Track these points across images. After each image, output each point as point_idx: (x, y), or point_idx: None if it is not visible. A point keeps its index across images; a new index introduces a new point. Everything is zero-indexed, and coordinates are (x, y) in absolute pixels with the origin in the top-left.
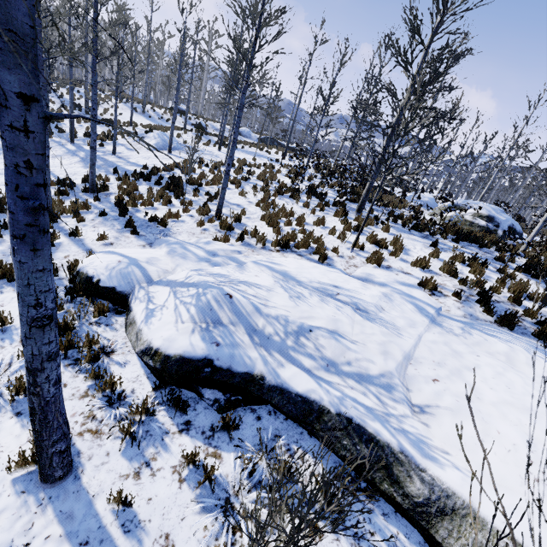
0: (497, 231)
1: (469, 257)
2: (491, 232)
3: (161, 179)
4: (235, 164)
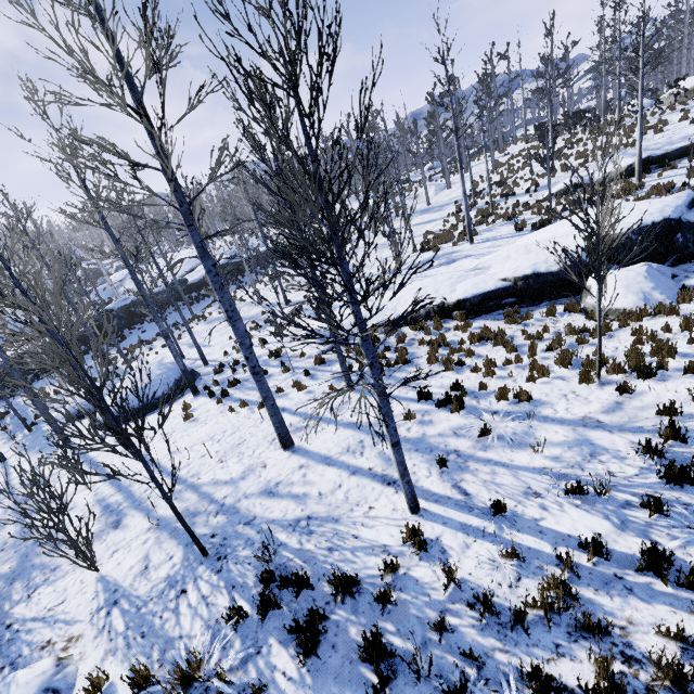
0: None
1: None
2: None
3: (484, 190)
4: (501, 165)
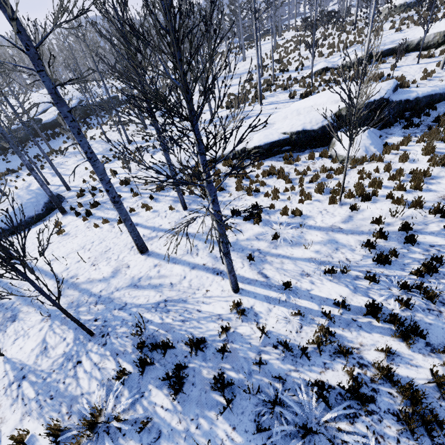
0: (412, 4)
1: (406, 18)
2: (409, 6)
3: (268, 65)
4: (280, 47)
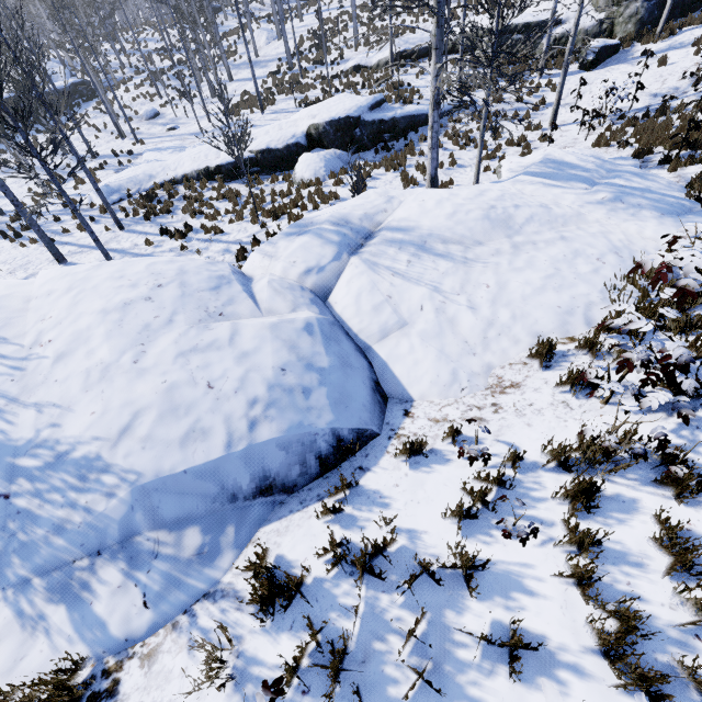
0: None
1: None
2: None
3: (306, 51)
4: (328, 22)
